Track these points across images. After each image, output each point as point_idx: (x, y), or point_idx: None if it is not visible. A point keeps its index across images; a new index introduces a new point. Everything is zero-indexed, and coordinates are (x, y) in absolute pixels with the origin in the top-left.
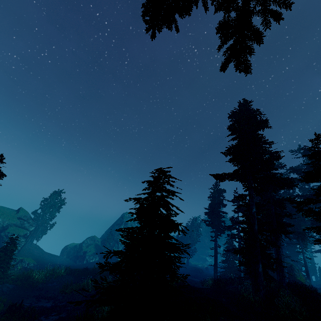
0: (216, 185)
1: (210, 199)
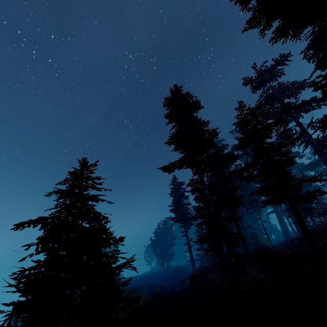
0: (175, 180)
1: (172, 195)
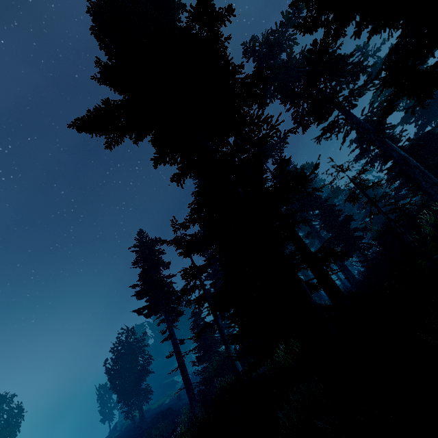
0: (142, 236)
1: (138, 264)
